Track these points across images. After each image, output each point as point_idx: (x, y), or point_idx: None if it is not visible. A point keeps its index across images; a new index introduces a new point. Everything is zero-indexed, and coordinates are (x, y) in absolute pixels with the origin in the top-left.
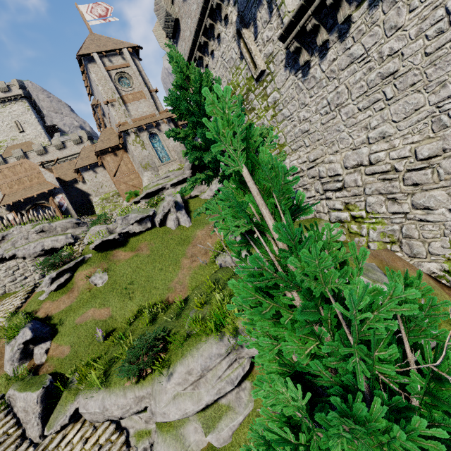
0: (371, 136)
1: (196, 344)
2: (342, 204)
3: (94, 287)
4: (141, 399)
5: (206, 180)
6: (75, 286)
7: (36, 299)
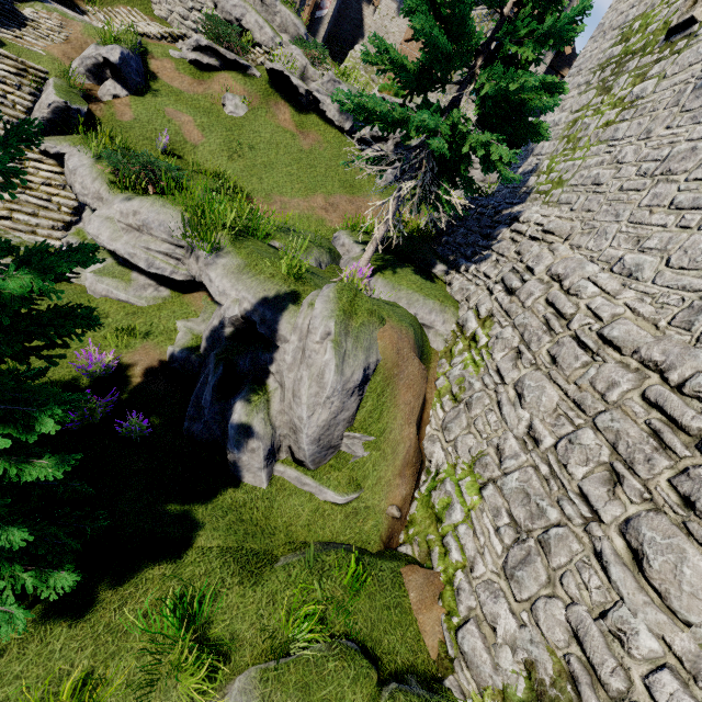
0: (626, 260)
1: (169, 203)
2: (489, 312)
3: (221, 106)
4: (99, 199)
5: (401, 75)
6: (208, 82)
7: (168, 47)
